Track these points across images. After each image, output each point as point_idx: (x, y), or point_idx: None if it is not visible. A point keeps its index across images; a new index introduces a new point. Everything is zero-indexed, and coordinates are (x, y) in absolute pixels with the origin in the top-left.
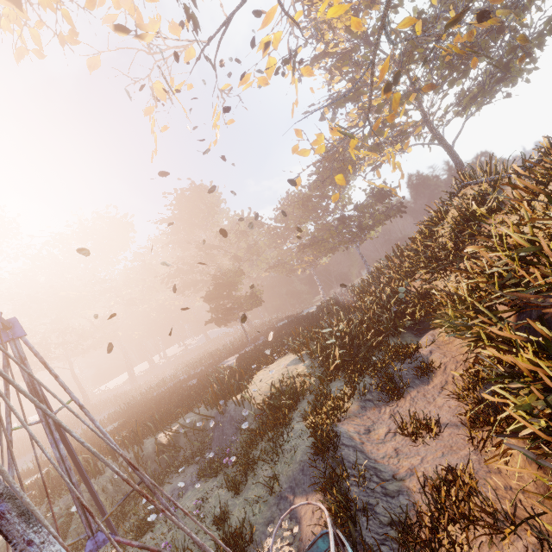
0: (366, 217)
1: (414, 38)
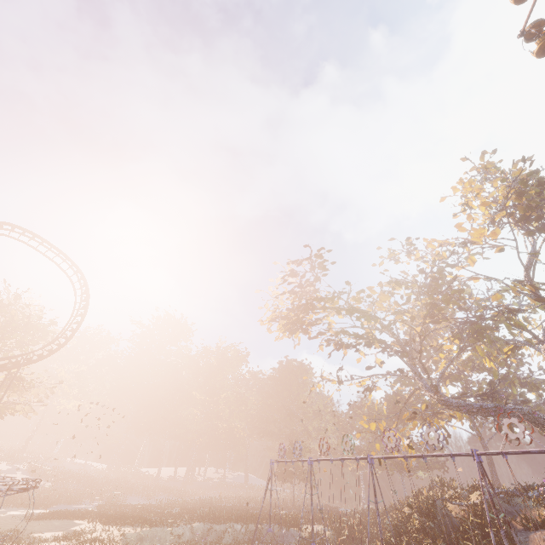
0: None
1: (420, 411)
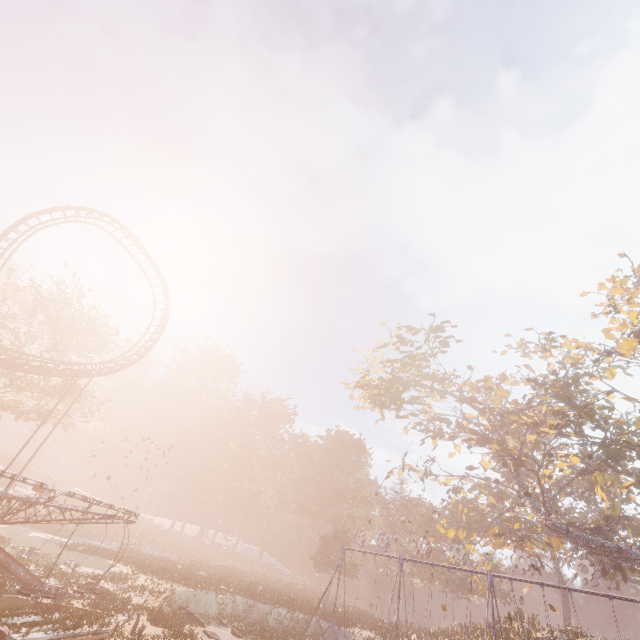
0: None
1: (512, 529)
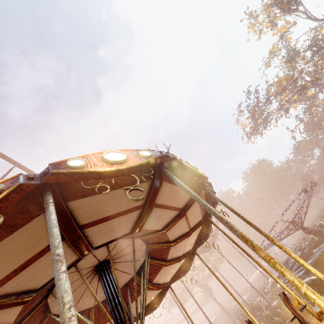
0: None
1: None
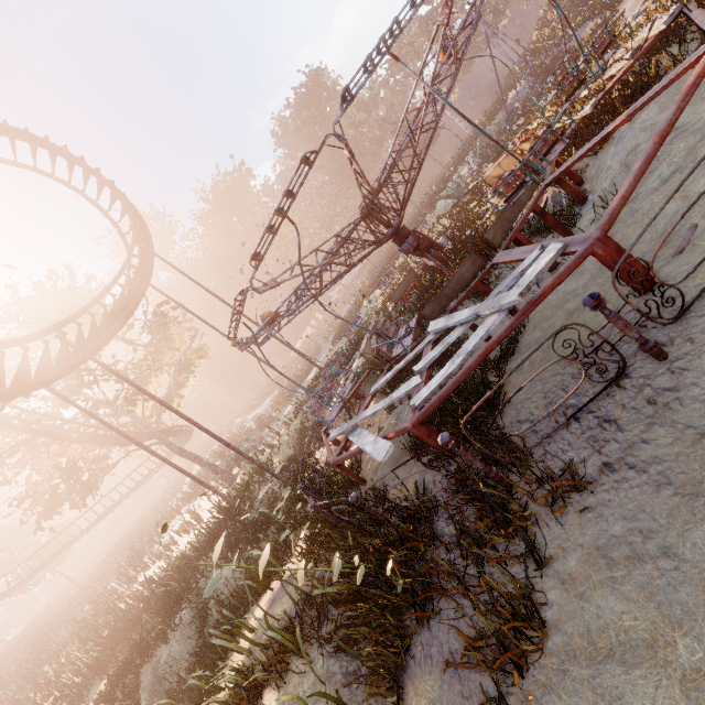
0: (491, 5)
1: None
